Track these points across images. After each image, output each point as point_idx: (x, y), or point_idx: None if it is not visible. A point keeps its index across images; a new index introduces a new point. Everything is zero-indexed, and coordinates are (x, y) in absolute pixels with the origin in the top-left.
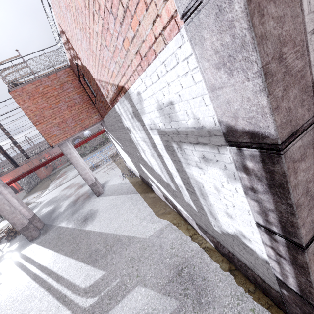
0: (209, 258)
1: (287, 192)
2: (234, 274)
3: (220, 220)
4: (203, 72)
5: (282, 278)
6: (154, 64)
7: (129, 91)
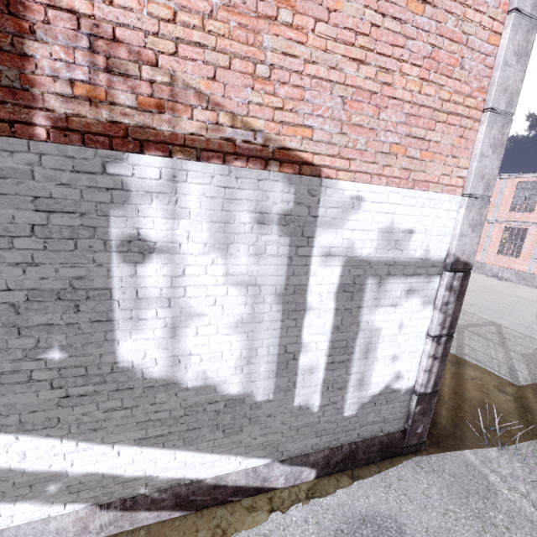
0: (329, 496)
1: (463, 296)
2: (357, 476)
3: (373, 379)
4: (462, 224)
5: (425, 388)
6: (419, 193)
7: (331, 182)
